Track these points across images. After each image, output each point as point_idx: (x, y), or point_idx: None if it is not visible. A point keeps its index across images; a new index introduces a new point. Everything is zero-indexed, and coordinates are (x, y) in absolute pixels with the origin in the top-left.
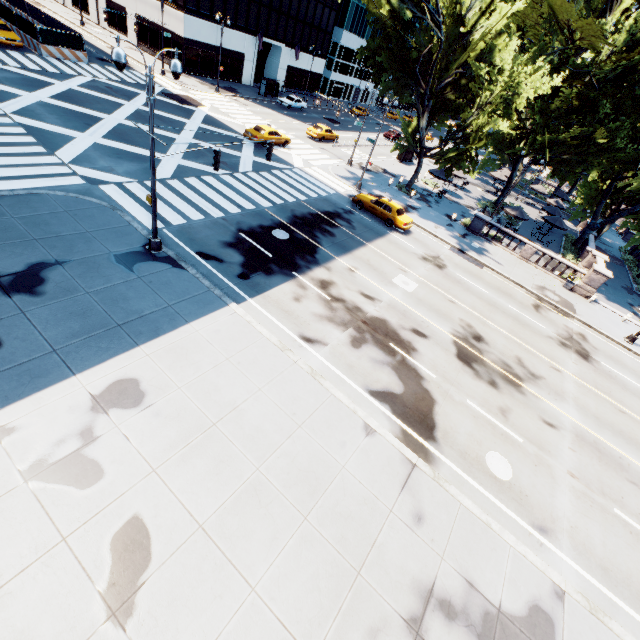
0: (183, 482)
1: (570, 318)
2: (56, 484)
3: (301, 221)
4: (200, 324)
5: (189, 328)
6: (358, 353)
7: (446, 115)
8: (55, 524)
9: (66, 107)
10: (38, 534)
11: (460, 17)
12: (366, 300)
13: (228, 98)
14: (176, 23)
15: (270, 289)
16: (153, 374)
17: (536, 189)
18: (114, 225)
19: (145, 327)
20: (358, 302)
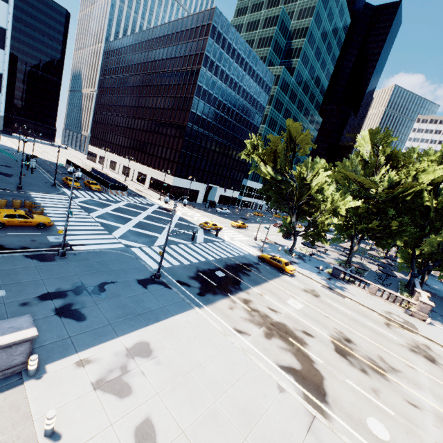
0: (173, 403)
1: (414, 333)
2: (108, 393)
3: (230, 267)
4: (180, 317)
5: (174, 318)
6: (270, 342)
7: (305, 216)
8: (107, 415)
9: (117, 214)
10: (99, 419)
11: (304, 178)
12: (271, 311)
13: (190, 209)
14: (169, 180)
15: (216, 302)
16: (156, 340)
17: (371, 253)
18: (137, 266)
19: (152, 316)
20: (267, 312)
